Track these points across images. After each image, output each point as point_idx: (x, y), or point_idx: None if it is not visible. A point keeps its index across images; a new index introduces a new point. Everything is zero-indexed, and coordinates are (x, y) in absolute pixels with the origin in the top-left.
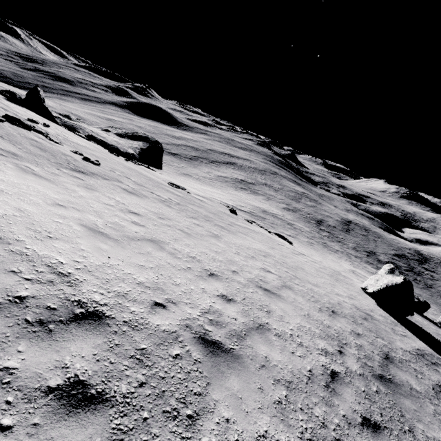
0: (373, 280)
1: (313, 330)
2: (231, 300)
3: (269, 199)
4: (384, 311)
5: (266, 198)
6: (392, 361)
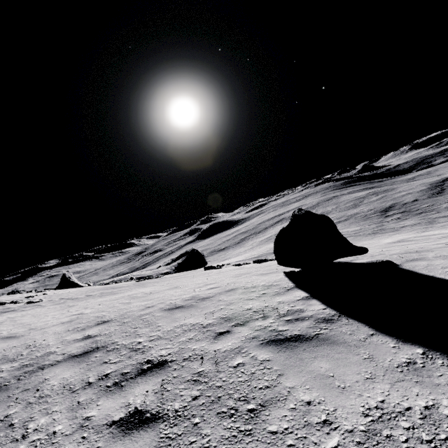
0: None
1: None
2: None
3: None
4: (286, 276)
5: None
6: (87, 355)
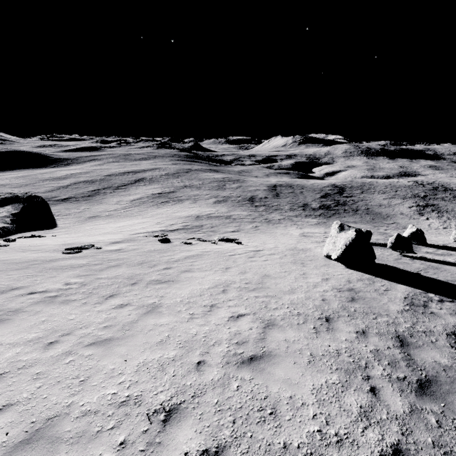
0: (331, 244)
1: (331, 381)
2: (217, 455)
3: (196, 200)
4: (355, 271)
5: (192, 200)
6: (407, 342)
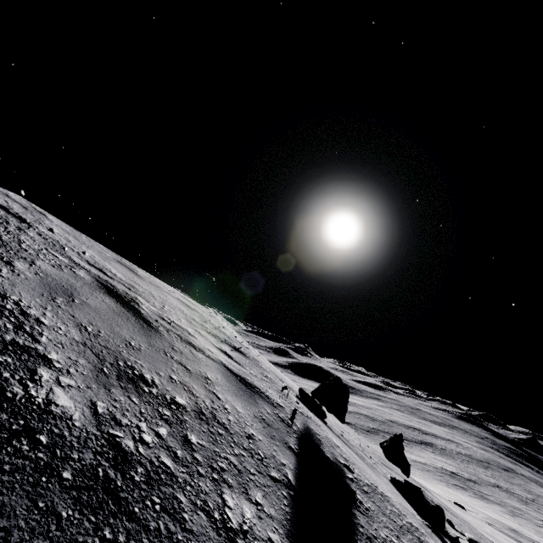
0: None
1: None
2: None
3: (515, 514)
4: None
5: (507, 510)
6: None
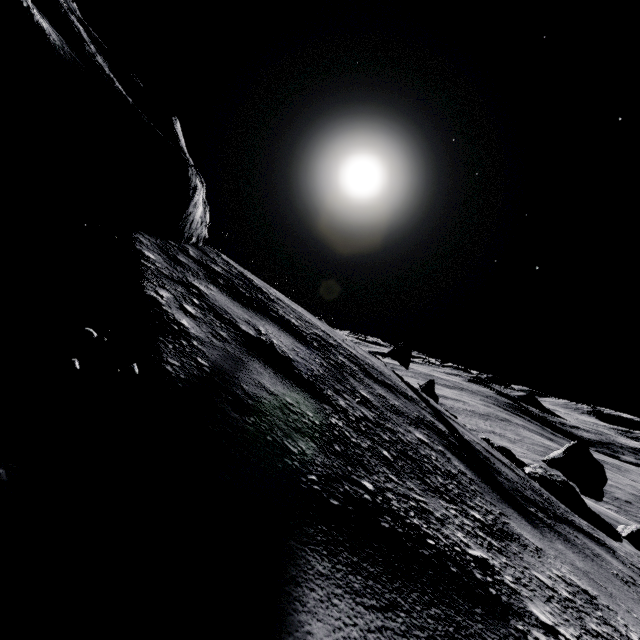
0: None
1: None
2: None
3: None
4: None
5: None
6: None
